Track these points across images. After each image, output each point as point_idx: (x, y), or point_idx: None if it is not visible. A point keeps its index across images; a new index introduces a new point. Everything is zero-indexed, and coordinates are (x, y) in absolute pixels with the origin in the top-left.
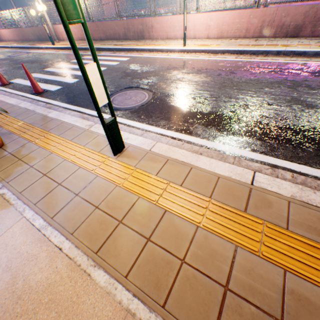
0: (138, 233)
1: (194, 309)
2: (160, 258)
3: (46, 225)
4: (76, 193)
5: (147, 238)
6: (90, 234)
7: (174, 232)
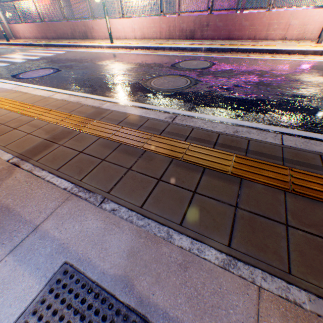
0: None
1: None
2: None
3: None
4: None
5: None
6: None
7: None
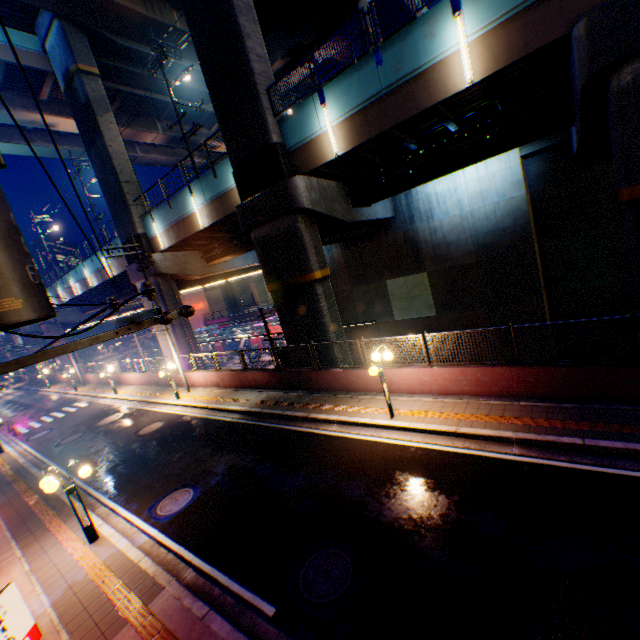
0: None
1: None
2: None
3: None
4: None
5: None
6: None
7: None
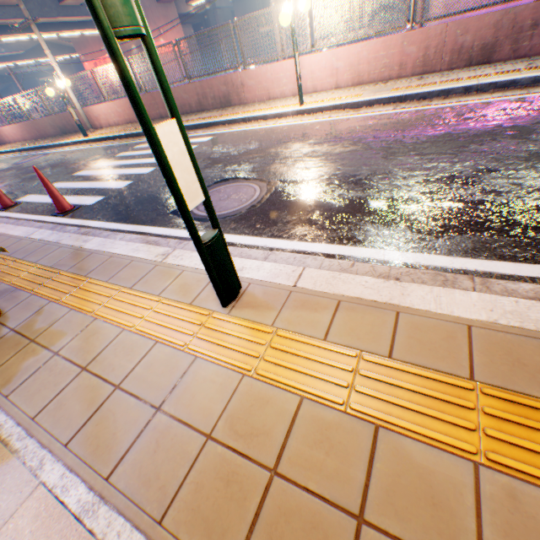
0: (327, 503)
1: None
2: None
3: (93, 503)
4: (155, 404)
5: (356, 515)
6: (204, 517)
7: (420, 488)
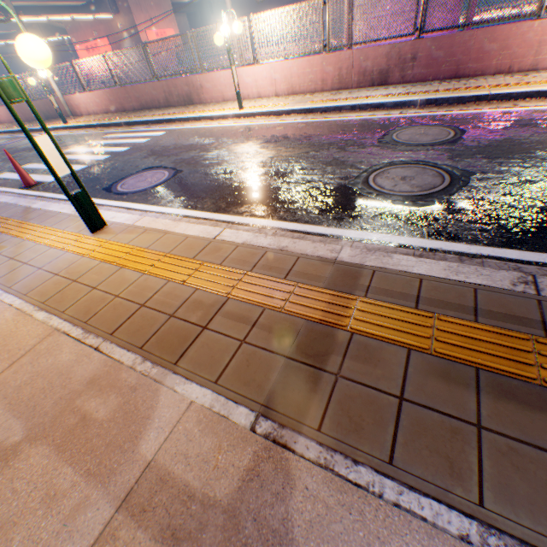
0: (87, 286)
1: (110, 320)
2: (99, 297)
3: (3, 293)
4: (40, 267)
5: (95, 287)
6: (43, 292)
7: (121, 280)
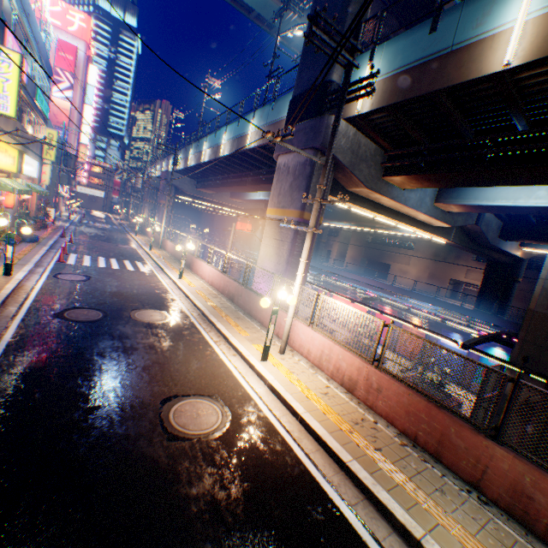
0: None
1: None
2: None
3: None
4: None
5: None
6: None
7: None
